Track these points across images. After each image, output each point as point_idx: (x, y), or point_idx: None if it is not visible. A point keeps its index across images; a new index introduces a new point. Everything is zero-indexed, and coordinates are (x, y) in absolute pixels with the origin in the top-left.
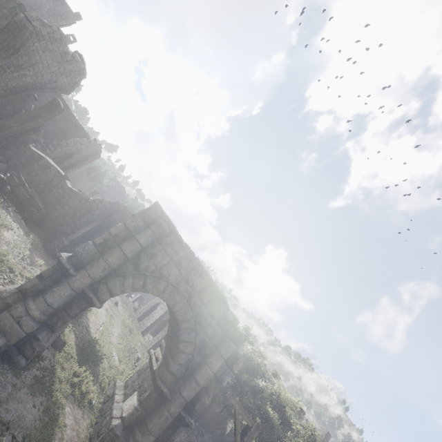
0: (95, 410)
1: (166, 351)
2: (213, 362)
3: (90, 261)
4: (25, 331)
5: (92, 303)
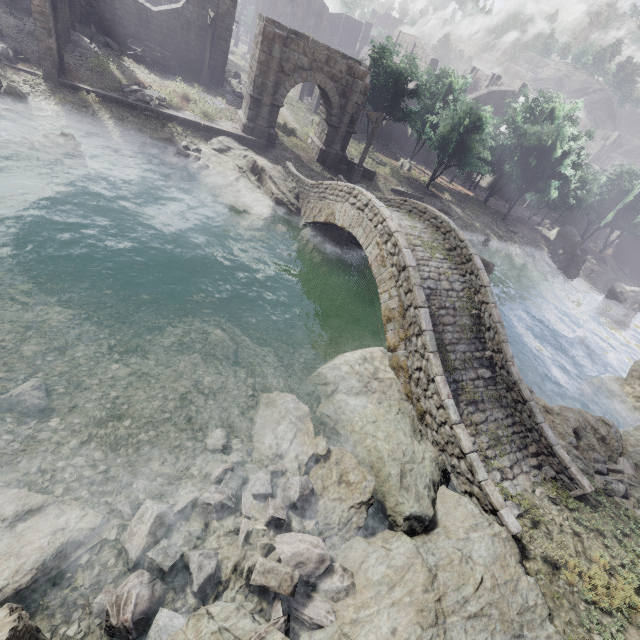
0: (310, 150)
1: (326, 107)
2: (352, 99)
3: (262, 87)
4: (266, 134)
5: (279, 107)
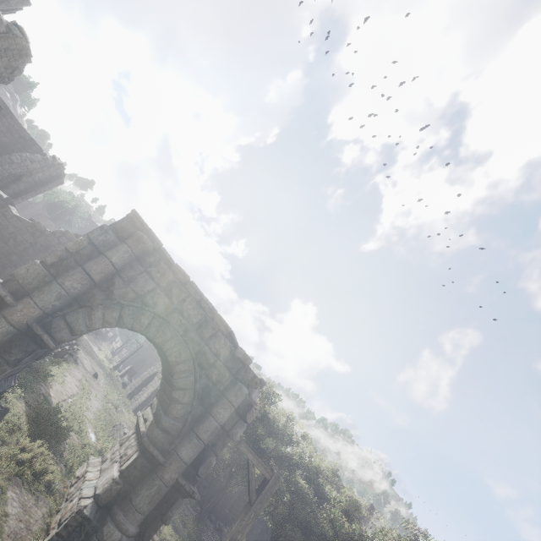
0: (56, 495)
1: (158, 408)
2: (220, 412)
3: (37, 287)
4: None
5: (43, 343)
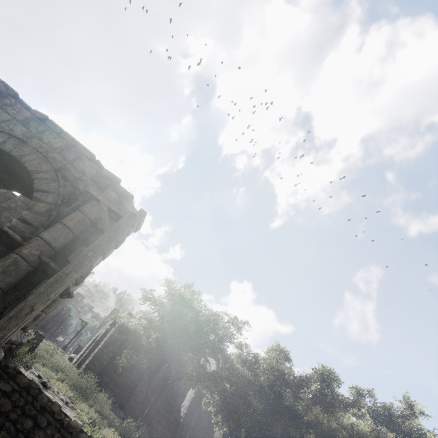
0: None
1: None
2: (87, 207)
3: None
4: None
5: None
